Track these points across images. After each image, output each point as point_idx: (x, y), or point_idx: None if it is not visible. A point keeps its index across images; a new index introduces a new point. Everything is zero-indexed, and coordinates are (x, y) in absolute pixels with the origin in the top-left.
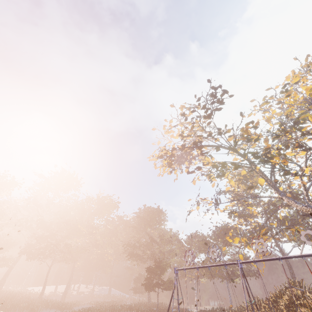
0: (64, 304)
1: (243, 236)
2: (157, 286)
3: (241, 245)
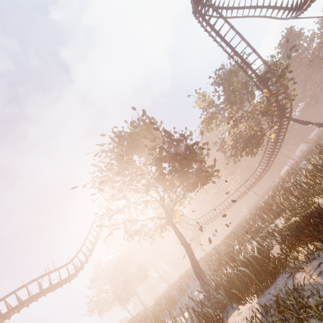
0: None
1: None
2: None
3: None
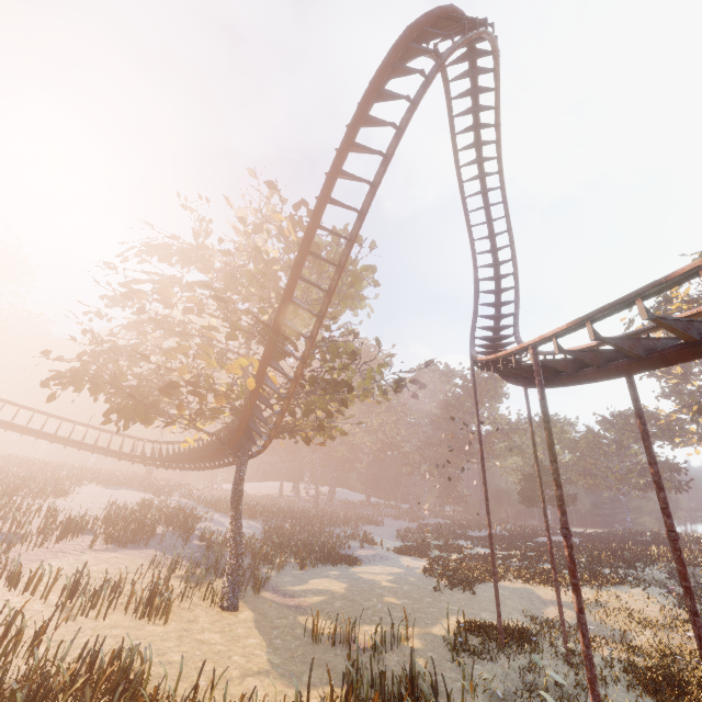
0: (367, 518)
1: (700, 435)
2: (550, 501)
3: (676, 445)
